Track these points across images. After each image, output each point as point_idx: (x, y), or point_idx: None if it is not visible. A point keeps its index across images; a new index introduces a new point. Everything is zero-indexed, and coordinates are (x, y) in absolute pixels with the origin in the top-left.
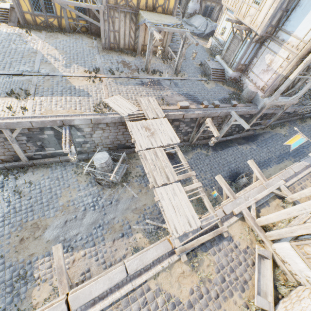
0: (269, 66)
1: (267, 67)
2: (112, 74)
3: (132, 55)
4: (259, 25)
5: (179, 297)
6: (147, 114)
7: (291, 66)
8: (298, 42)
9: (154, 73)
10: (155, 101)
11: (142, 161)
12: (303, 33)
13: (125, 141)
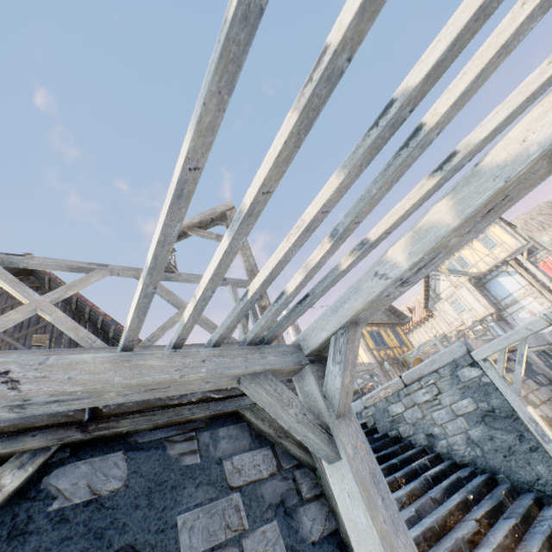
0: (534, 314)
1: (534, 317)
2: None
3: None
4: (485, 309)
5: None
6: None
7: (547, 293)
8: (522, 289)
9: None
10: None
11: None
12: (516, 285)
13: None
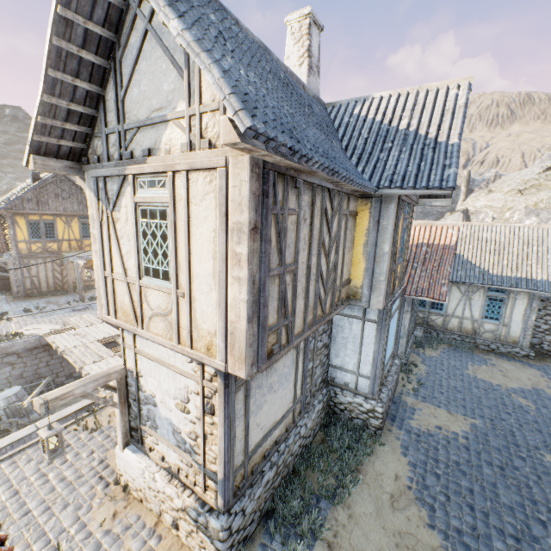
0: None
1: None
2: (29, 311)
3: (61, 294)
4: None
5: (110, 425)
6: (78, 326)
7: None
8: None
9: (93, 300)
10: (91, 315)
11: (67, 357)
12: None
13: (54, 376)
